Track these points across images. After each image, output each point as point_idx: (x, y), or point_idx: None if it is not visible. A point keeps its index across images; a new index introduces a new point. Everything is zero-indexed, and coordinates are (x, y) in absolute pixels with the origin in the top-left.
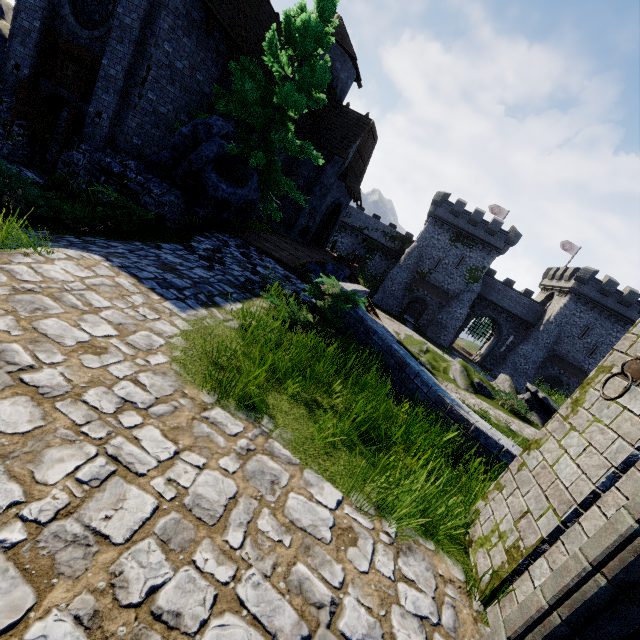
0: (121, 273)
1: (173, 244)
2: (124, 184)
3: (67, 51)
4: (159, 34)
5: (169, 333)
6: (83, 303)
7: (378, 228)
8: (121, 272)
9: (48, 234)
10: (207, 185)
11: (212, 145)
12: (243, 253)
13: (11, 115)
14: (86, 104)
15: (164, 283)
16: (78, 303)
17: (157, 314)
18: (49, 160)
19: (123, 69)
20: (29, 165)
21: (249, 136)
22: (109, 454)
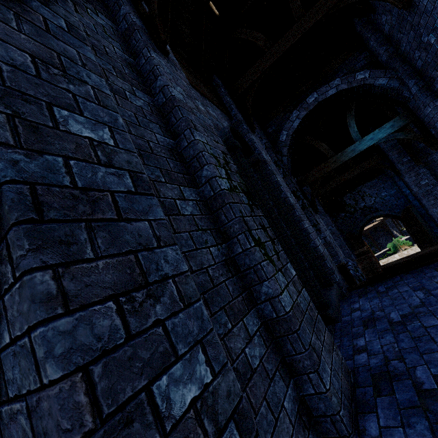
0: None
1: None
2: None
3: None
4: None
5: None
6: None
7: None
8: None
9: None
10: None
11: None
12: None
13: None
14: None
15: None
16: None
17: None
18: None
19: None
20: None
21: None
22: (414, 250)
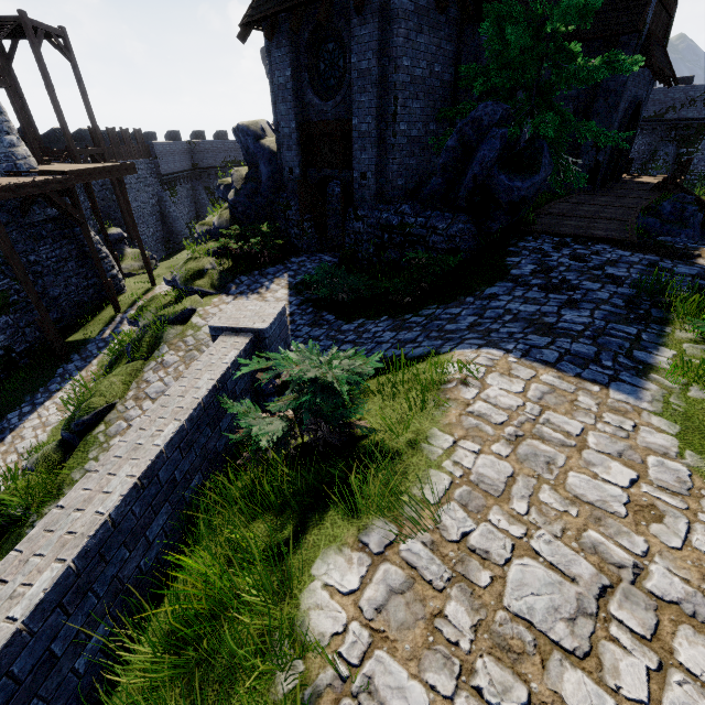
0: (534, 366)
1: (498, 283)
2: (407, 233)
3: (320, 133)
4: (396, 55)
5: (671, 448)
6: (562, 434)
7: (695, 97)
8: (532, 364)
9: (391, 320)
10: (496, 192)
11: (494, 143)
12: (574, 257)
13: (300, 215)
14: (347, 172)
15: (574, 359)
16: (559, 436)
17: (626, 418)
18: (329, 237)
19: (373, 118)
20: (320, 249)
21: (513, 98)
22: None
